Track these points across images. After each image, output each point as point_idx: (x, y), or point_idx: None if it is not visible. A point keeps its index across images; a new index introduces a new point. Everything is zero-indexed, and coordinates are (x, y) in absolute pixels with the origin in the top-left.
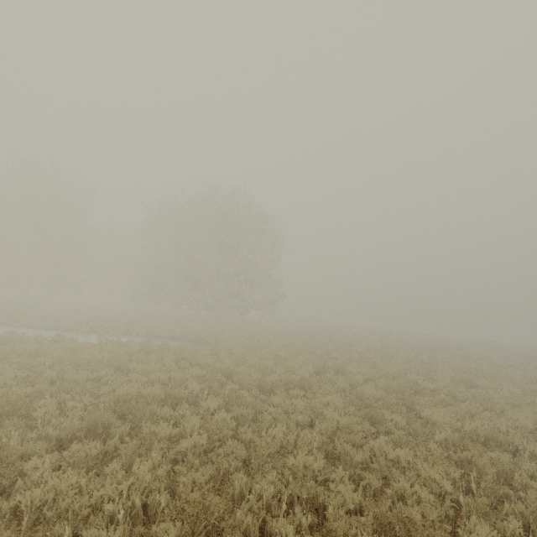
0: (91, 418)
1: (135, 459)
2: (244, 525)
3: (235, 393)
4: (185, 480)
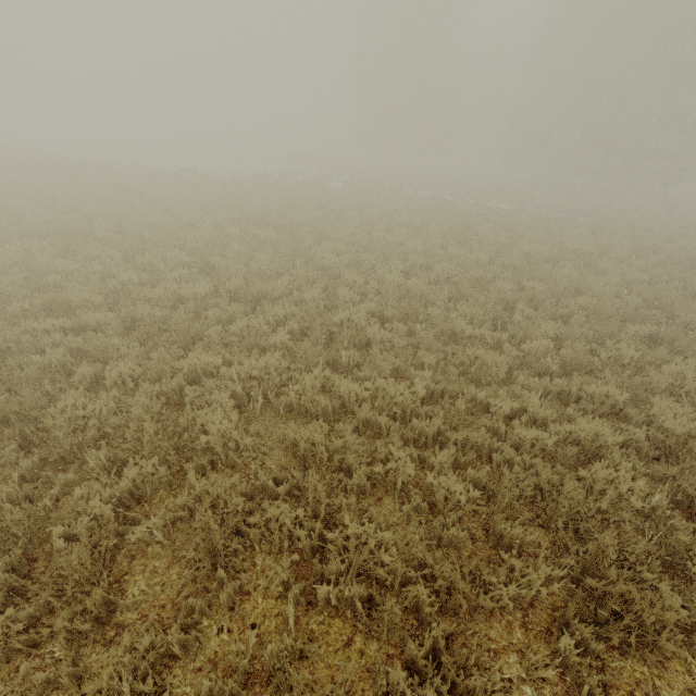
0: (553, 255)
1: (596, 277)
2: (679, 309)
3: (667, 260)
4: (639, 287)
